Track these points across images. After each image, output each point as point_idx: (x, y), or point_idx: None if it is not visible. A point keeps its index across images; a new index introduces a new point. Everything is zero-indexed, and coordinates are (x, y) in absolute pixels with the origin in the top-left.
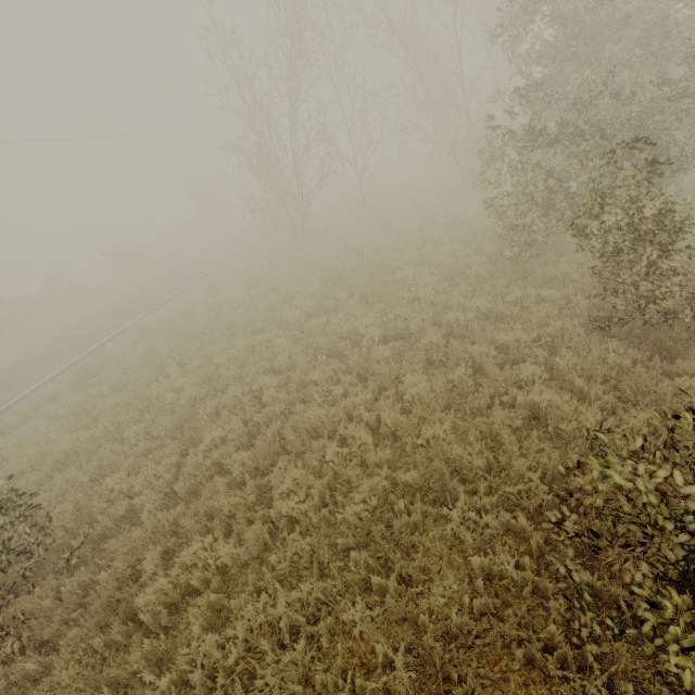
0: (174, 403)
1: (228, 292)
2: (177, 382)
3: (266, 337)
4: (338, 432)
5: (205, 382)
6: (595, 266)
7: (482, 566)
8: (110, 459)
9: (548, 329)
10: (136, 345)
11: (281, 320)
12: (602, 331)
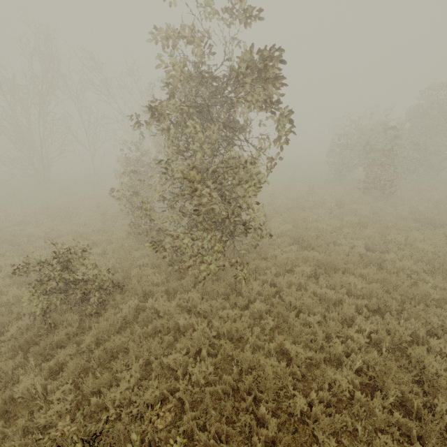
0: None
1: None
2: None
3: None
4: None
5: None
6: (127, 212)
7: (19, 313)
8: None
9: (114, 235)
10: None
11: None
12: (132, 237)
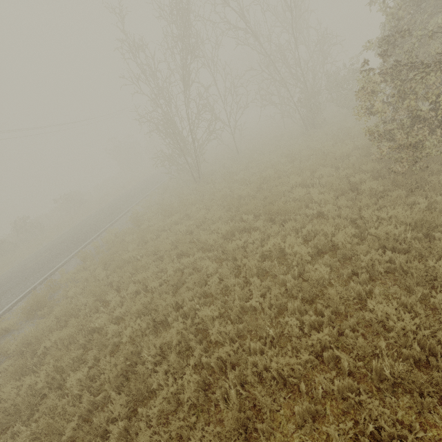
0: (115, 336)
1: (149, 222)
2: (116, 312)
3: (191, 260)
4: (308, 377)
5: (143, 311)
6: None
7: None
8: (49, 427)
9: None
10: (79, 273)
11: (201, 243)
12: None
